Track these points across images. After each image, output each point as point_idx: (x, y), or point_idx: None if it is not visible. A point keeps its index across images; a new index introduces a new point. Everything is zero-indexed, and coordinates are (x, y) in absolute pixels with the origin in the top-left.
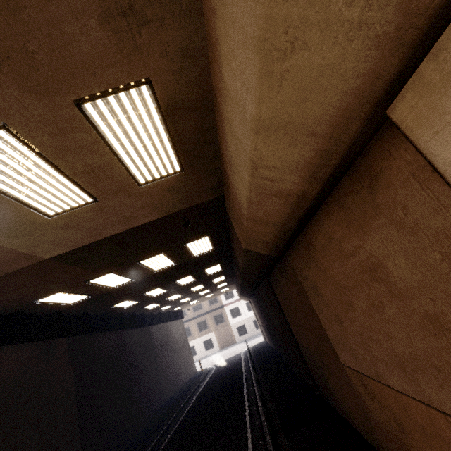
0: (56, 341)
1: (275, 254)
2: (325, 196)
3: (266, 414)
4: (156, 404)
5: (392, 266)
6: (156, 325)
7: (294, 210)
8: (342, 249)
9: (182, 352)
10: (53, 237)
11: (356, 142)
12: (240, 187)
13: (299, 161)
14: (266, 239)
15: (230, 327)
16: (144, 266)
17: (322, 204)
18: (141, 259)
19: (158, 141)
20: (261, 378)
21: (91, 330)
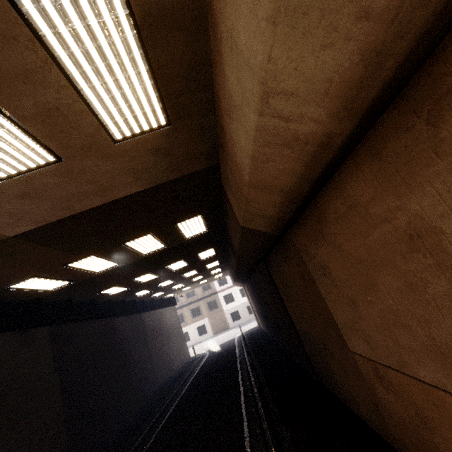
0: (36, 330)
1: (277, 231)
2: (353, 144)
3: (264, 403)
4: (148, 390)
5: (451, 228)
6: (148, 312)
7: (310, 167)
8: (370, 216)
9: (176, 338)
10: (11, 208)
11: (430, 30)
12: (242, 139)
13: (332, 78)
14: (269, 212)
15: (224, 313)
16: (130, 248)
17: (345, 159)
18: (126, 240)
19: (135, 74)
20: (255, 363)
21: (77, 318)
